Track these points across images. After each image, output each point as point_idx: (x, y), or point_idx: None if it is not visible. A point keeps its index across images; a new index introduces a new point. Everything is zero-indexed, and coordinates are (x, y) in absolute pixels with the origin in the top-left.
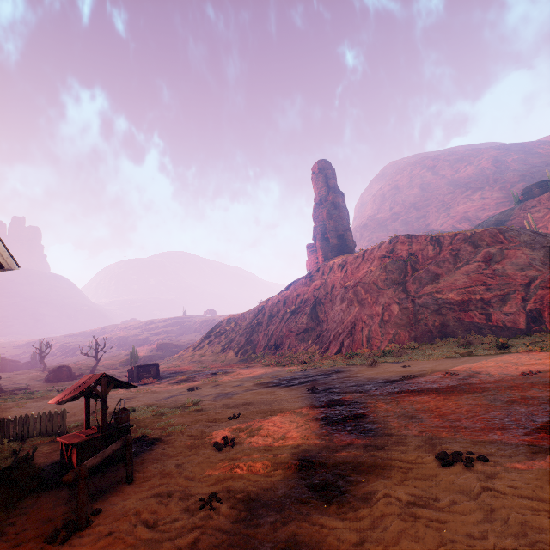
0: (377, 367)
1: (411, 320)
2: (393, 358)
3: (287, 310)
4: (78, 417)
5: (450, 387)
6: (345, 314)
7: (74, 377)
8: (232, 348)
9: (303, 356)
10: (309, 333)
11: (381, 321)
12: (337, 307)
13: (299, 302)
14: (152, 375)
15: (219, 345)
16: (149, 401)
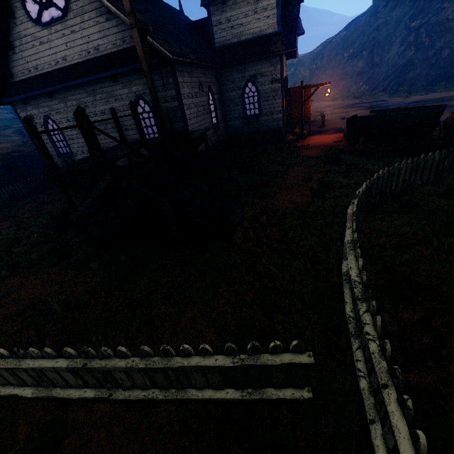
0: (409, 98)
1: (452, 63)
2: (422, 93)
3: (344, 55)
4: None
5: (441, 102)
6: (399, 58)
7: None
8: None
9: (356, 94)
10: (362, 76)
11: (427, 65)
12: (394, 51)
13: (357, 45)
14: None
15: None
16: None
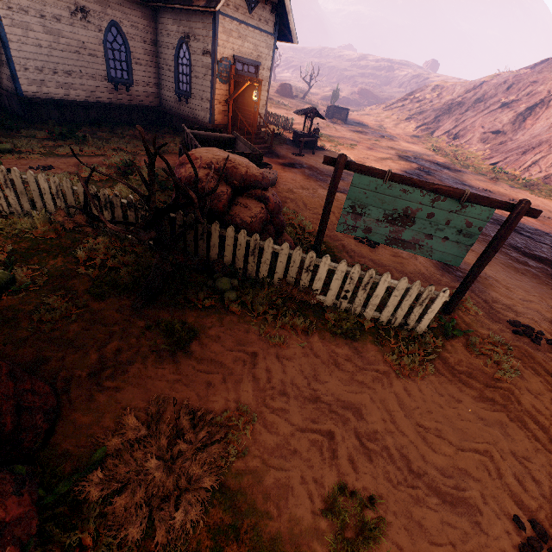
0: (491, 182)
1: None
2: (517, 185)
3: (502, 99)
4: (296, 126)
5: None
6: (547, 130)
7: (292, 97)
8: (416, 121)
9: (462, 154)
10: (497, 136)
11: None
12: None
13: (526, 93)
14: (341, 118)
15: (407, 113)
16: (331, 135)
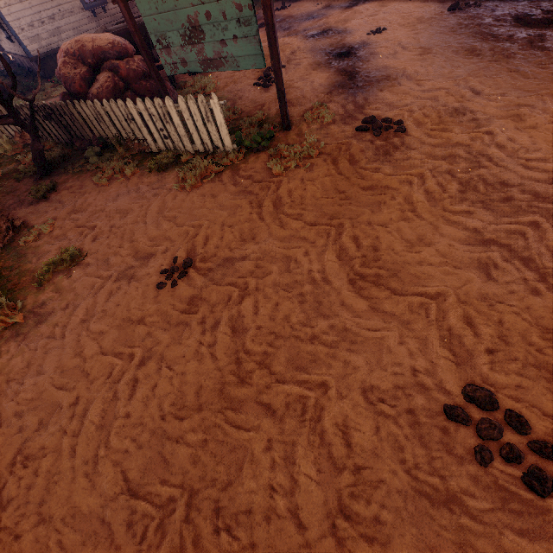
0: None
1: None
2: None
3: None
4: None
5: None
6: None
7: None
8: None
9: None
10: None
11: None
12: None
13: None
14: None
15: None
16: None
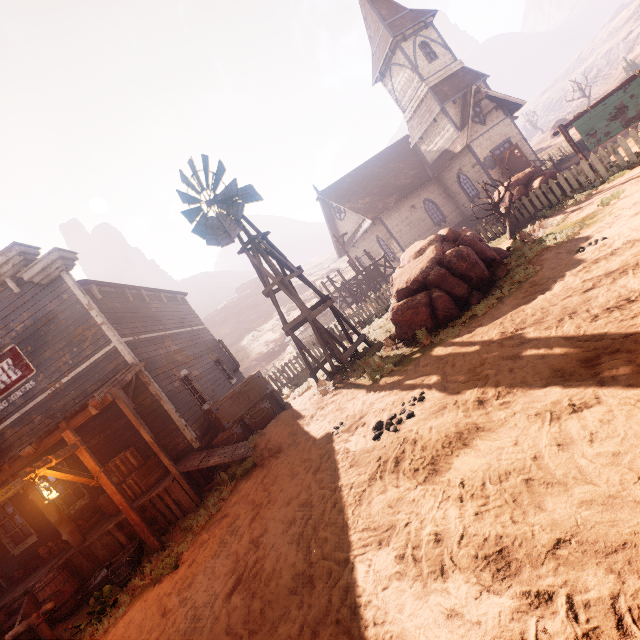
0: None
1: None
2: None
3: None
4: None
5: None
6: None
7: None
8: None
9: None
10: None
11: None
12: None
13: None
14: None
15: None
16: None
